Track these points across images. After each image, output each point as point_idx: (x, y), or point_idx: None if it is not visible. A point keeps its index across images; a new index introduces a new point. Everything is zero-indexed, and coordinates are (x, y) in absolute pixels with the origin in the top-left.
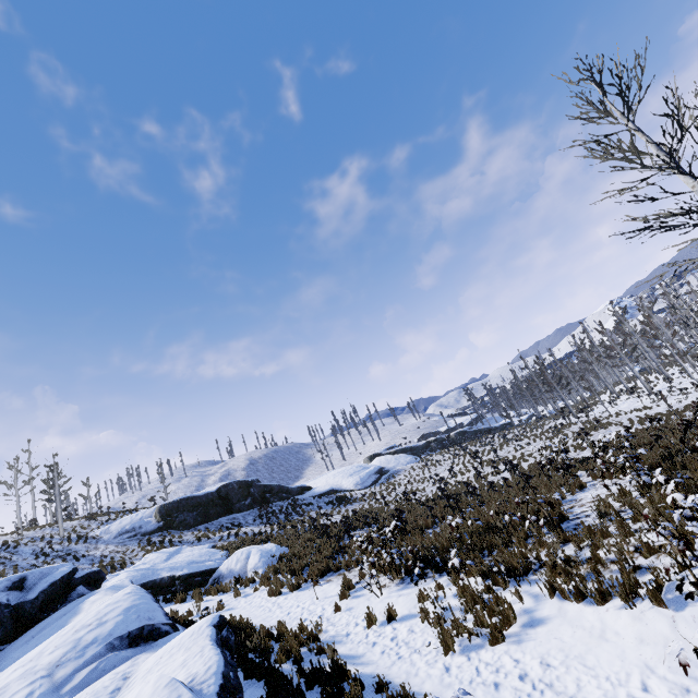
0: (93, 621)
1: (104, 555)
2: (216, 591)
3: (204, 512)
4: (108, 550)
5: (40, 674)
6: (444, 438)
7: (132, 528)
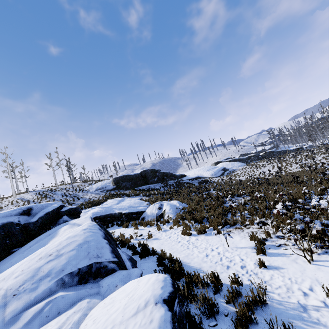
0: (53, 251)
1: (90, 198)
2: (145, 224)
3: (134, 182)
4: (92, 196)
5: None
6: (259, 155)
7: (102, 187)
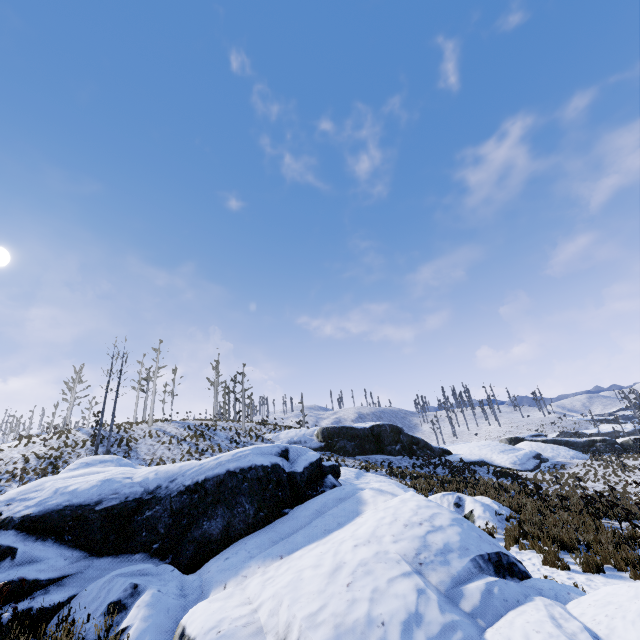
0: (419, 520)
1: None
2: None
3: (360, 444)
4: None
5: (408, 567)
6: (616, 442)
7: (299, 440)
